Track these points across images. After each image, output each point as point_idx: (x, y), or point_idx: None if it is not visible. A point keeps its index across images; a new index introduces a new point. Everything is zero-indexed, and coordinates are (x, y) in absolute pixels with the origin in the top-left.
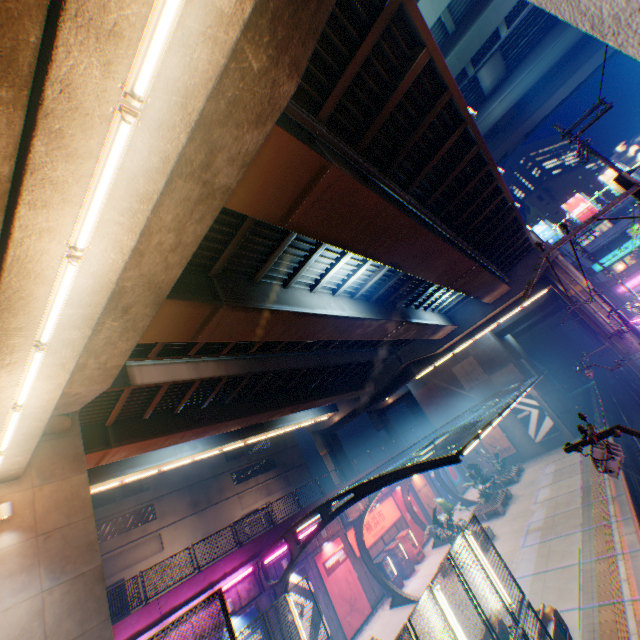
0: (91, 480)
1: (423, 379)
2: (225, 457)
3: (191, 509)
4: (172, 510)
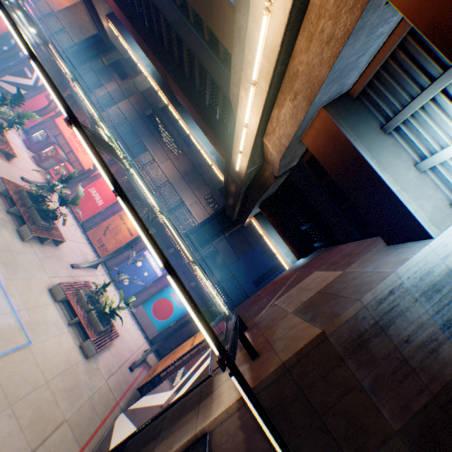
0: (120, 31)
1: (301, 265)
2: (220, 186)
3: (183, 172)
4: (180, 162)
